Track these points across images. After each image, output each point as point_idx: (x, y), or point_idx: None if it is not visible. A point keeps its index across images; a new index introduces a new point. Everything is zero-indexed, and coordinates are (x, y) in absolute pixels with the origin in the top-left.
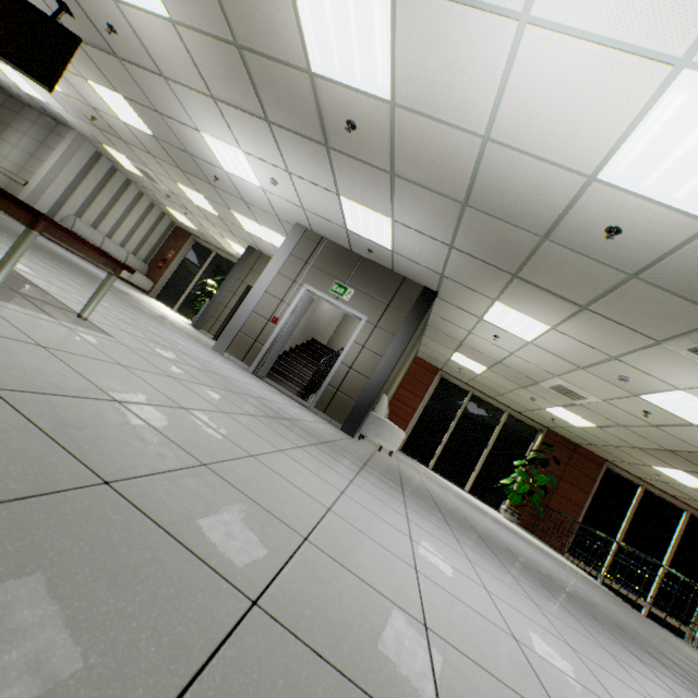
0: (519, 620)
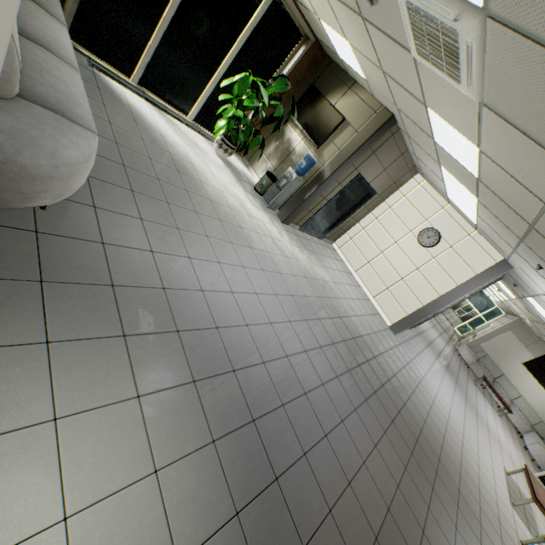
0: (499, 429)
